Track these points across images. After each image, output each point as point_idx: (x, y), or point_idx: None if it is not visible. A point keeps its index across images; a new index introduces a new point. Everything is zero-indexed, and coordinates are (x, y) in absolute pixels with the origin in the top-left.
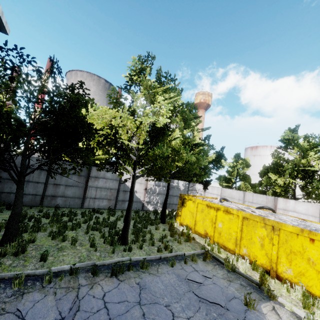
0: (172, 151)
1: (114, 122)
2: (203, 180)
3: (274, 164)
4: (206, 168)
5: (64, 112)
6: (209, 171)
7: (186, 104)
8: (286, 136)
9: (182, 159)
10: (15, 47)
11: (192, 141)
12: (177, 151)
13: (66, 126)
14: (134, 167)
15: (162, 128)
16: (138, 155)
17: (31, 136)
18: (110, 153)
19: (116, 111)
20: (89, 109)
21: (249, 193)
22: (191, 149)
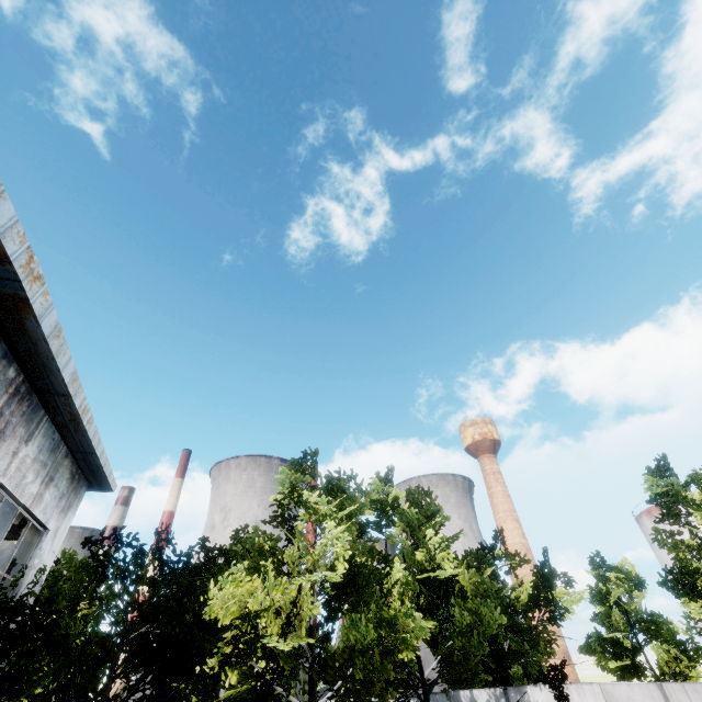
0: (380, 626)
1: (252, 604)
2: (543, 666)
3: (671, 570)
4: (526, 628)
5: (170, 612)
6: (540, 632)
7: (406, 493)
8: (655, 488)
9: (404, 642)
10: (114, 531)
11: (439, 574)
12: (390, 625)
13: (170, 641)
14: (310, 694)
15: (343, 583)
16: (331, 649)
17: (114, 677)
18: (253, 673)
19: (259, 575)
20: (212, 589)
21: (672, 684)
22: (446, 593)
